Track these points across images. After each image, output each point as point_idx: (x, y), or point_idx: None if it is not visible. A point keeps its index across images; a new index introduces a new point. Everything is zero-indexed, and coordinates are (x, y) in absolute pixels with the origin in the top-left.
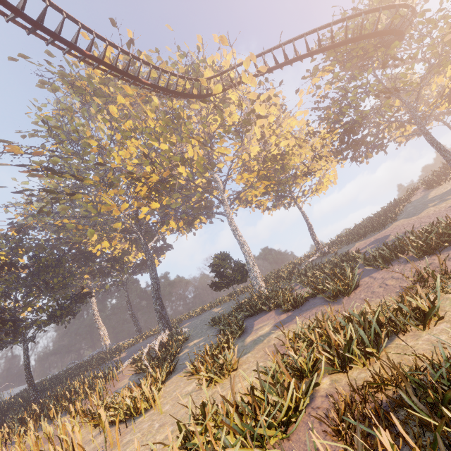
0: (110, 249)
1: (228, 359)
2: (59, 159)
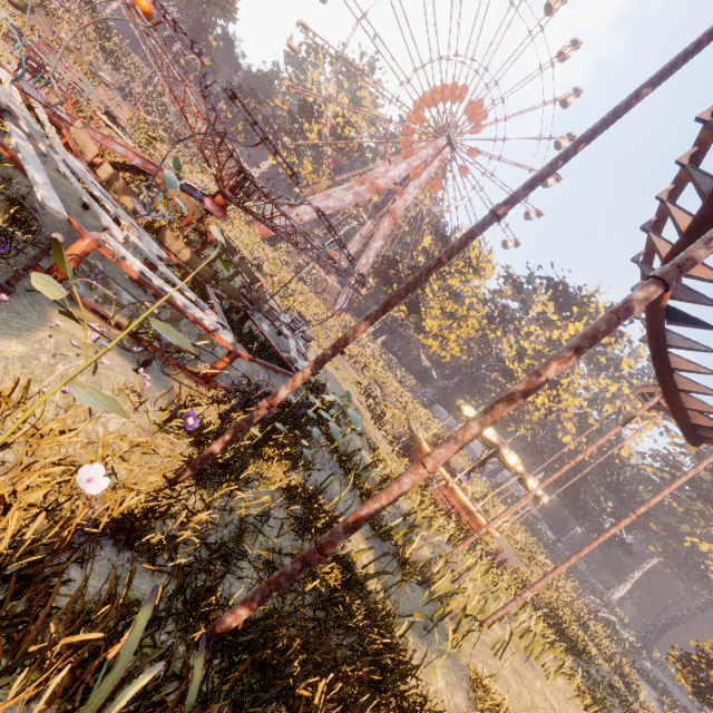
0: (706, 554)
1: (594, 625)
2: (710, 476)
